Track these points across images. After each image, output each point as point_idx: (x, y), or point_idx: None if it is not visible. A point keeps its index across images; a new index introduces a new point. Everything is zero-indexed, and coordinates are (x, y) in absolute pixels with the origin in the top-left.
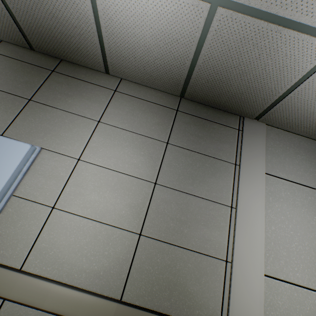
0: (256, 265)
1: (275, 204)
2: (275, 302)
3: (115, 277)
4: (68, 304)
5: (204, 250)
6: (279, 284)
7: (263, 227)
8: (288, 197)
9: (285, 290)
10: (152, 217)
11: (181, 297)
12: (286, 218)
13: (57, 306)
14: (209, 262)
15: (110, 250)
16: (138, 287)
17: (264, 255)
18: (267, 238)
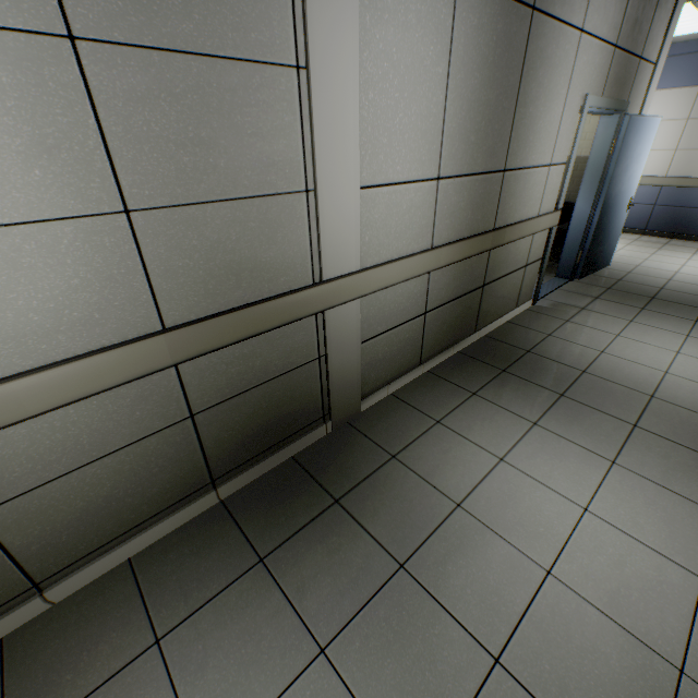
0: (349, 180)
1: (375, 34)
2: (372, 220)
3: (131, 308)
4: (77, 384)
5: (268, 188)
6: (377, 193)
7: (357, 101)
8: (397, 5)
9: (383, 198)
10: (131, 159)
11: (257, 276)
12: (392, 67)
13: (57, 398)
14: (282, 205)
15: (80, 273)
16: (182, 298)
17: (360, 156)
18: (363, 123)
